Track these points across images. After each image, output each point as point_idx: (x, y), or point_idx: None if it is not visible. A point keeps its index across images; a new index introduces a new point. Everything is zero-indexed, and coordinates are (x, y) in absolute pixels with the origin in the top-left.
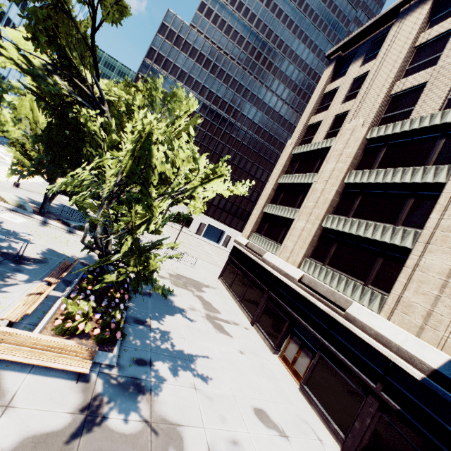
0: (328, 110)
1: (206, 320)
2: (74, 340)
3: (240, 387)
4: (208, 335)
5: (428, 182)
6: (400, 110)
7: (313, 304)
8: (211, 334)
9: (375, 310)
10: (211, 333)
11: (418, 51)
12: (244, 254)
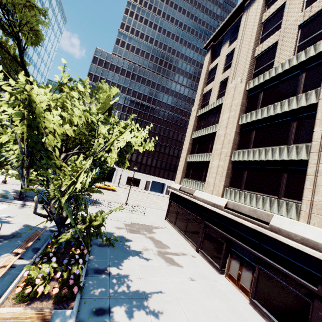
0: (214, 80)
1: (158, 256)
2: (34, 304)
3: (196, 315)
4: (161, 270)
5: (303, 106)
6: (265, 64)
7: (241, 224)
8: (164, 268)
9: (294, 217)
10: (163, 268)
11: (265, 24)
12: (180, 196)
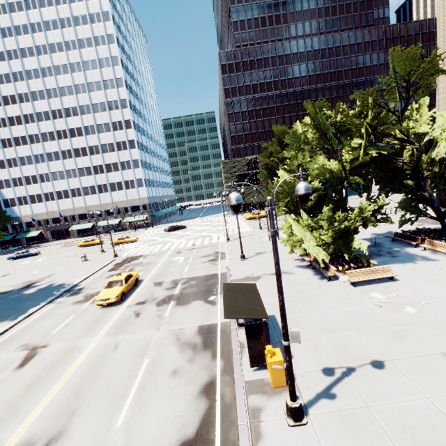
0: None
1: None
2: None
3: None
4: None
5: None
6: None
7: None
8: None
9: None
10: None
11: None
12: None
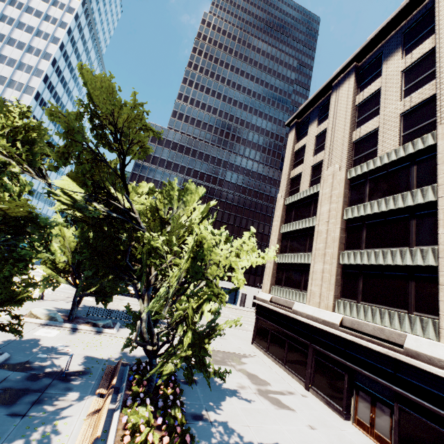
0: (303, 163)
1: (260, 396)
2: None
3: None
4: (270, 415)
5: (420, 203)
6: (366, 151)
7: (366, 348)
8: (272, 412)
9: (433, 337)
10: (271, 412)
11: (360, 107)
12: (272, 310)
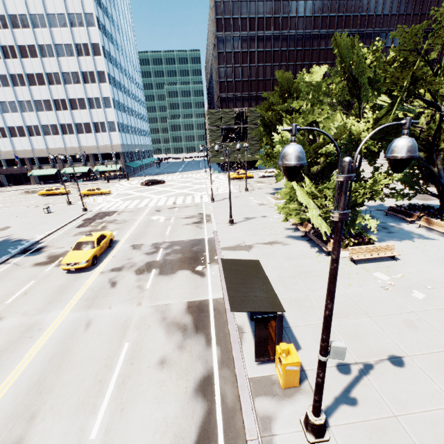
0: None
1: None
2: None
3: None
4: None
5: None
6: None
7: None
8: None
9: None
10: None
11: None
12: None
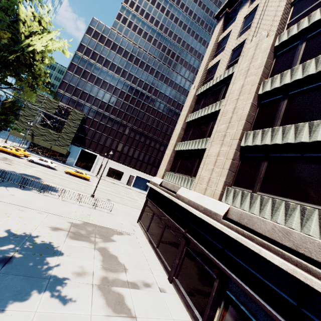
0: (224, 50)
1: (97, 291)
2: None
3: None
4: None
5: None
6: (310, 5)
7: (254, 253)
8: None
9: None
10: None
11: None
12: (159, 194)
